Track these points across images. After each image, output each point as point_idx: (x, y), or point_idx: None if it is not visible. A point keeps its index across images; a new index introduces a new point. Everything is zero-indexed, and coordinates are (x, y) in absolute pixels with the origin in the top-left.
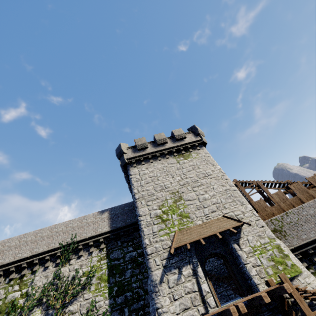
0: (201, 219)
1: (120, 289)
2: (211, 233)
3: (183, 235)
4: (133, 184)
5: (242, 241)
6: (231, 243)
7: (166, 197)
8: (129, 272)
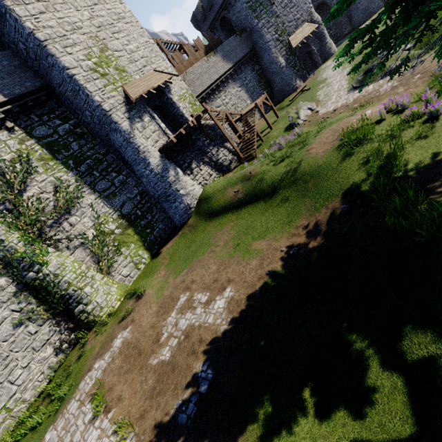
0: (138, 74)
1: (76, 161)
2: (155, 84)
3: (133, 89)
4: (13, 10)
5: (173, 93)
6: (167, 94)
7: (88, 44)
8: (76, 145)
